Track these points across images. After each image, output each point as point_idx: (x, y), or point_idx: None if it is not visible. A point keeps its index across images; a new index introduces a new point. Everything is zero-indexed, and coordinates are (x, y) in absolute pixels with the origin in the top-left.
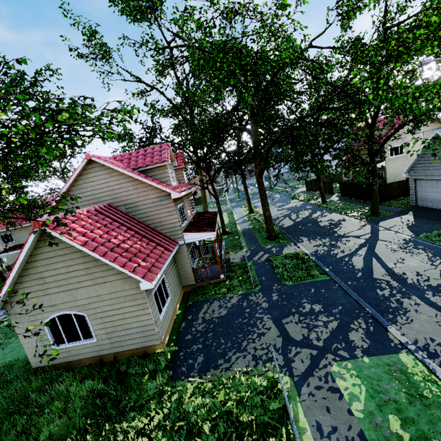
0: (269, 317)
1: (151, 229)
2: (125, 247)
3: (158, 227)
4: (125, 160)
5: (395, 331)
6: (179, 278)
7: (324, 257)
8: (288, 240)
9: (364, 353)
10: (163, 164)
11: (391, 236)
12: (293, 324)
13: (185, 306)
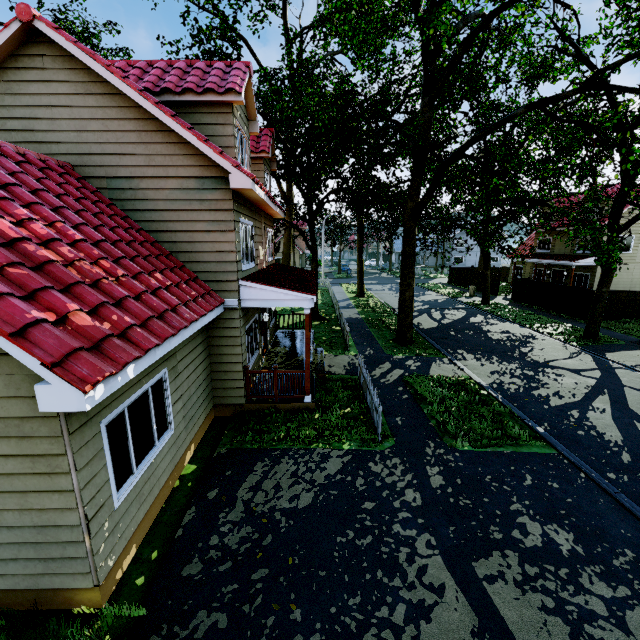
0: (433, 543)
1: (161, 252)
2: (39, 256)
3: (183, 255)
4: (132, 71)
5: None
6: (209, 385)
7: (521, 399)
8: (435, 352)
9: None
10: (226, 98)
11: None
12: (512, 588)
13: (209, 456)
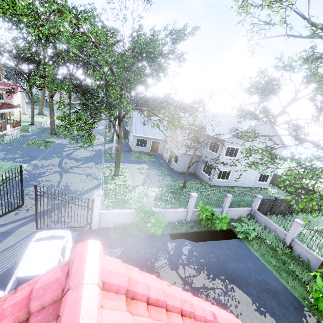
0: None
1: None
2: None
3: None
4: None
5: (36, 161)
6: None
7: (59, 145)
8: (59, 137)
9: (13, 161)
10: None
11: (99, 147)
12: (2, 153)
13: None
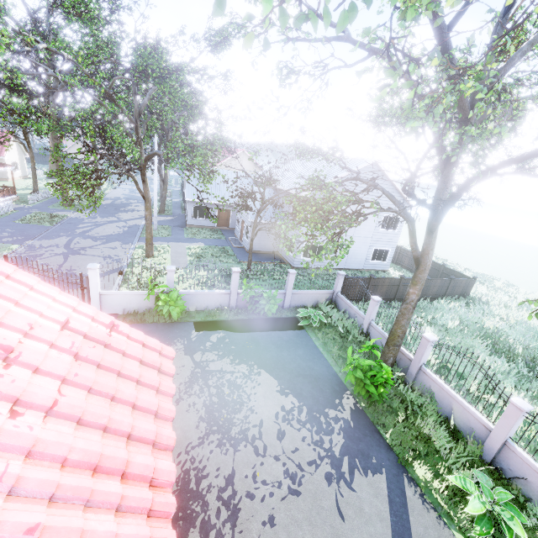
0: None
1: None
2: None
3: None
4: None
5: (32, 241)
6: None
7: (73, 220)
8: (76, 210)
9: None
10: None
11: (136, 222)
12: None
13: None
